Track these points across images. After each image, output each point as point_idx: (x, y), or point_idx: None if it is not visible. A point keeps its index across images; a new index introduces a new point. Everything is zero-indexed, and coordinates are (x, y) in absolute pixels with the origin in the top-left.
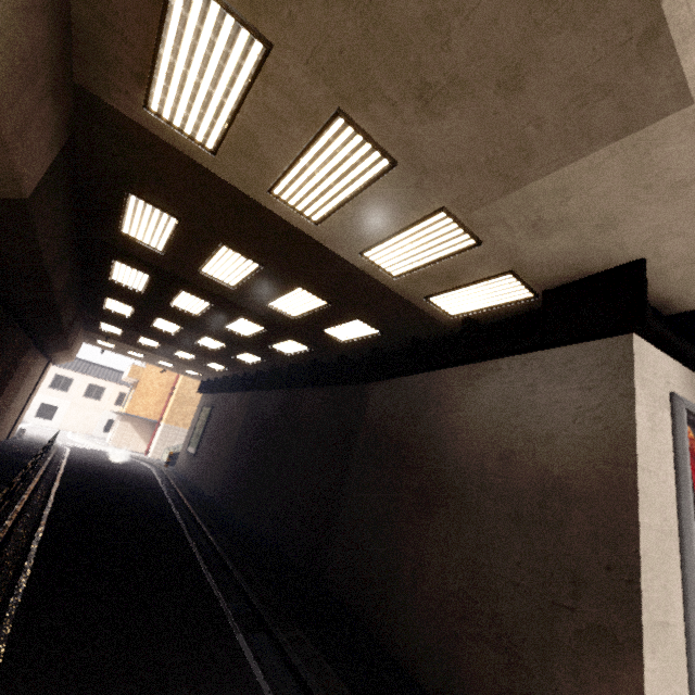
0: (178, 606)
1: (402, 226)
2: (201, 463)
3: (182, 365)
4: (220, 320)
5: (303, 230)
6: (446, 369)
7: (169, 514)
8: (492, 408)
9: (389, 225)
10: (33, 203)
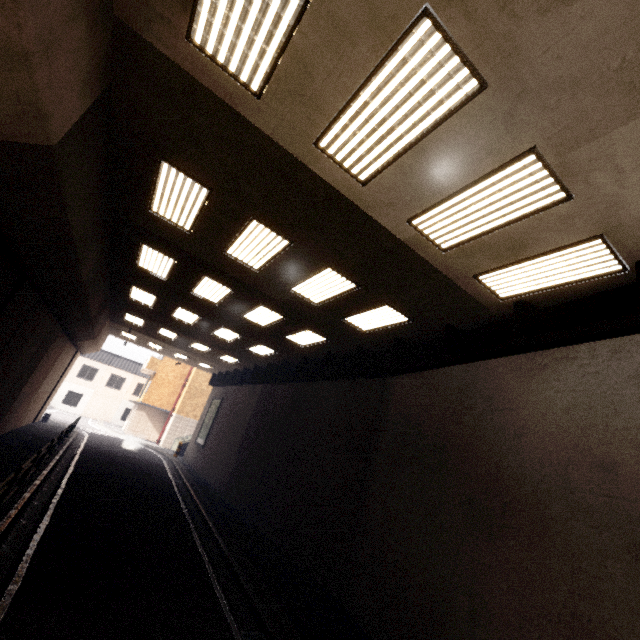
0: (184, 634)
1: (470, 180)
2: (209, 454)
3: (197, 357)
4: (239, 309)
5: (345, 194)
6: (495, 359)
7: (177, 508)
8: (572, 405)
9: (453, 179)
10: (61, 155)
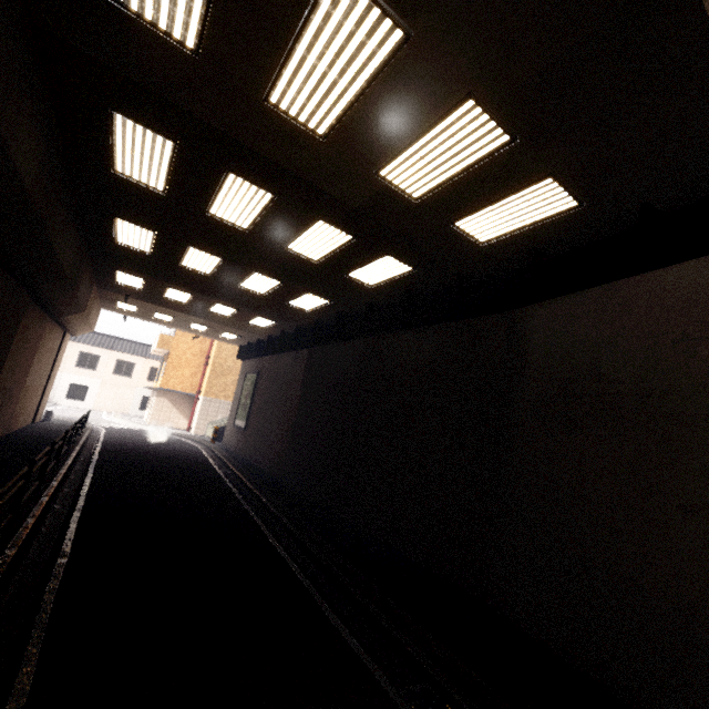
0: None
1: None
2: (254, 437)
3: (219, 326)
4: (282, 234)
5: None
6: None
7: (237, 505)
8: None
9: None
10: None
